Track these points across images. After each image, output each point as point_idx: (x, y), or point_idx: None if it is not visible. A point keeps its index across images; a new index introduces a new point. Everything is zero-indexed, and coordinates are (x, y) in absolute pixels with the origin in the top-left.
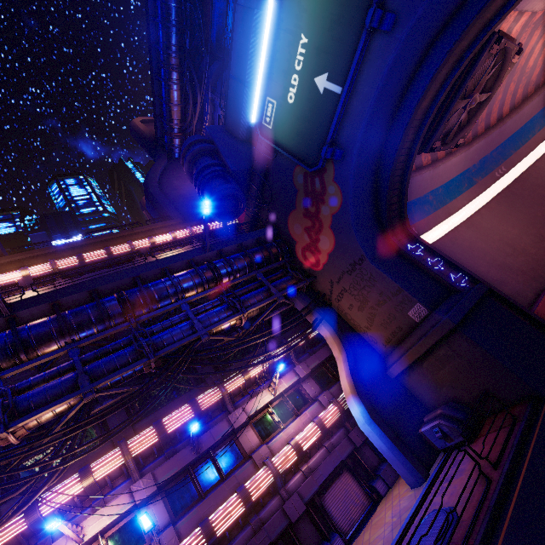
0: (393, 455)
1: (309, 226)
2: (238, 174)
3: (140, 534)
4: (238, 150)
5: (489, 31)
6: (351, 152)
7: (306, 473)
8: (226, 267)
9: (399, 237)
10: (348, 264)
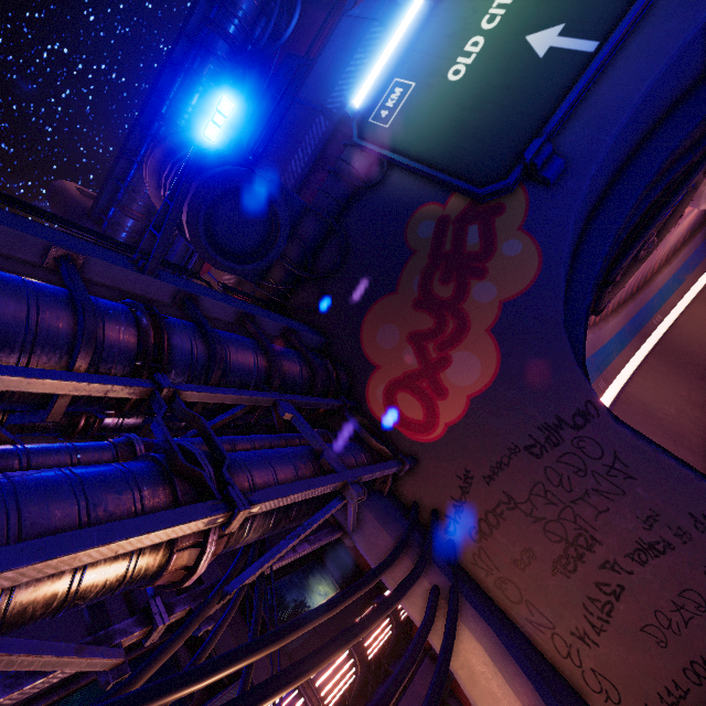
0: None
1: (425, 330)
2: None
3: None
4: None
5: None
6: (582, 172)
7: None
8: (193, 339)
9: None
10: (536, 425)
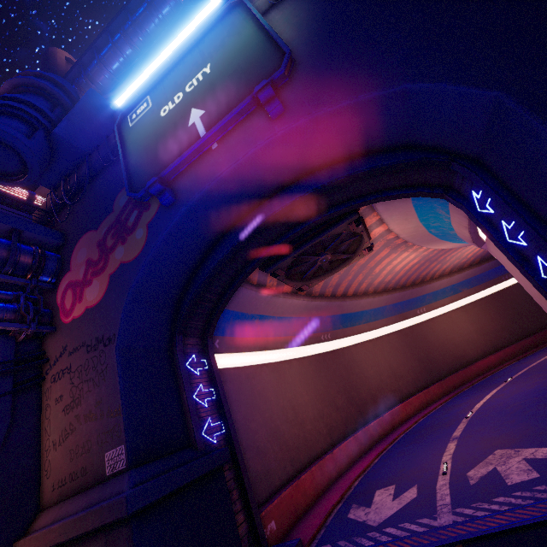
0: None
1: (94, 260)
2: (61, 144)
3: None
4: (98, 130)
5: (352, 205)
6: (180, 206)
7: None
8: None
9: (192, 340)
10: (96, 336)
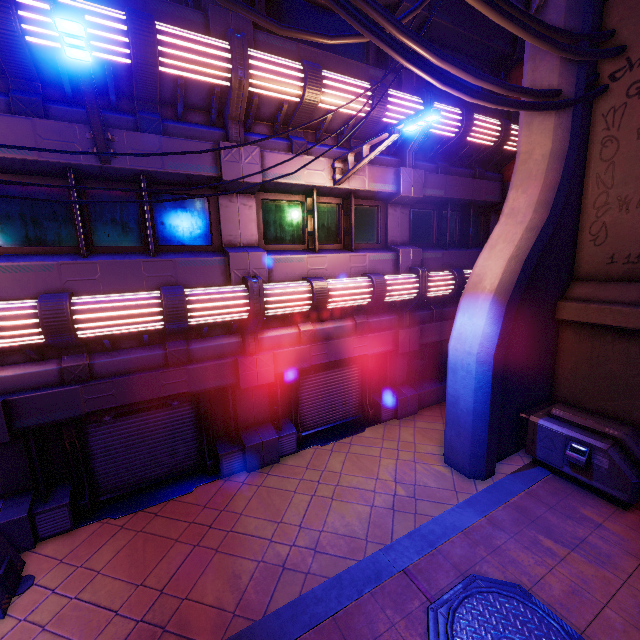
0: (472, 424)
1: None
2: None
3: None
4: None
5: None
6: None
7: (304, 338)
8: None
9: None
10: None
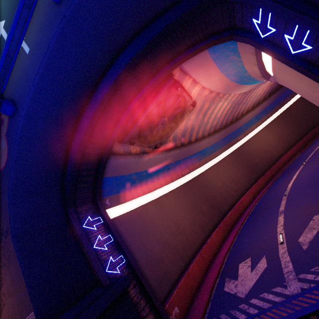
0: None
1: None
2: None
3: None
4: None
5: (165, 71)
6: (20, 112)
7: None
8: None
9: (84, 207)
10: None
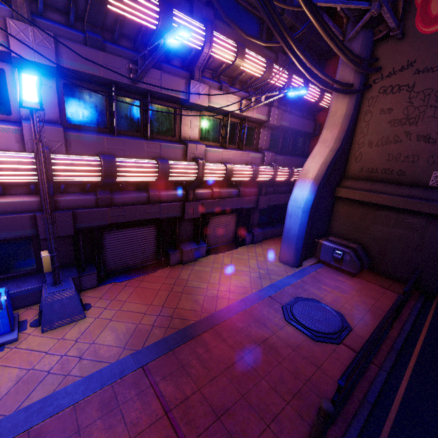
0: (296, 241)
1: None
2: None
3: (4, 99)
4: None
5: None
6: None
7: (215, 195)
8: None
9: None
10: None
